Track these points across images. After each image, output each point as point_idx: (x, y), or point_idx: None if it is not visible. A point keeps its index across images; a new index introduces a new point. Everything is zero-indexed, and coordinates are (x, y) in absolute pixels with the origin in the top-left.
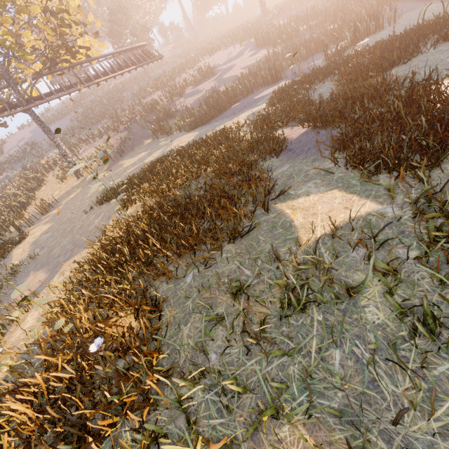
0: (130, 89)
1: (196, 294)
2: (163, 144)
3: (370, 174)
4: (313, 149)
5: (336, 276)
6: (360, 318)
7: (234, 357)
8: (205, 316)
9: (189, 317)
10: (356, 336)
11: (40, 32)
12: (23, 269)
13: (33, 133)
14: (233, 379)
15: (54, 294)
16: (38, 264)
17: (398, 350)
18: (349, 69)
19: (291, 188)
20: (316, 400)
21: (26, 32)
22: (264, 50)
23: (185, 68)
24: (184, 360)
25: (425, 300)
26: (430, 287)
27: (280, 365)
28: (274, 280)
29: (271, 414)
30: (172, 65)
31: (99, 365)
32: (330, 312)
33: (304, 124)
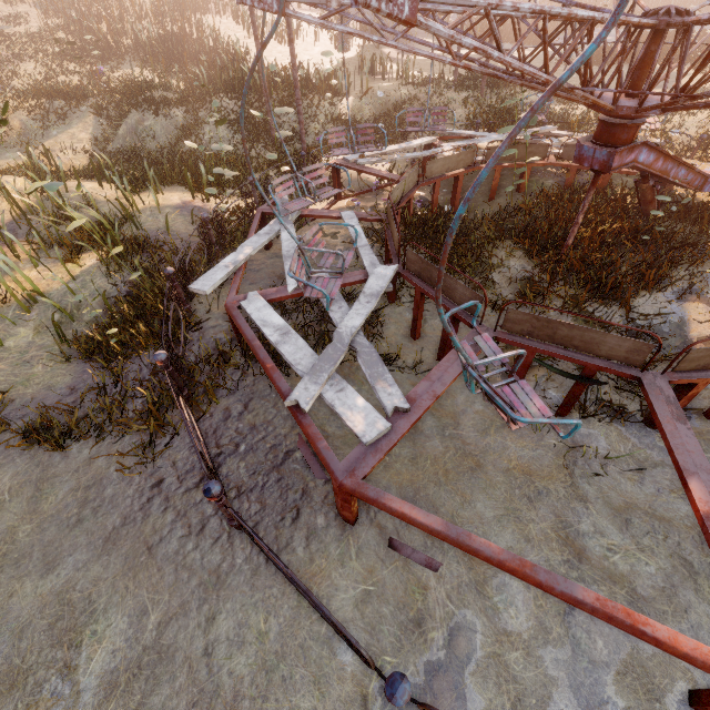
0: None
1: None
2: None
3: None
4: None
5: None
6: None
7: None
8: None
9: None
10: None
11: None
12: None
13: None
14: None
15: None
16: None
17: None
18: None
19: None
20: None
21: None
22: None
23: None
24: None
25: None
26: None
27: None
28: None
29: None
30: None
31: None
32: None
33: None
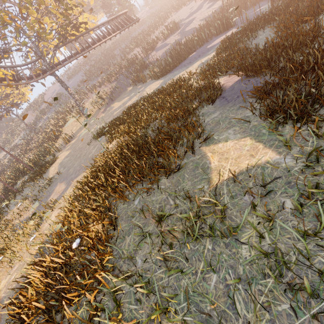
0: (119, 47)
1: (138, 214)
2: (139, 91)
3: (278, 124)
4: (240, 97)
5: (229, 214)
6: (237, 253)
7: (151, 265)
8: (140, 232)
9: (131, 231)
10: (230, 266)
11: (54, 17)
12: (54, 180)
13: (60, 86)
14: (144, 282)
15: (64, 202)
16: (62, 178)
17: (257, 284)
18: (288, 14)
19: (216, 133)
20: (193, 308)
21: (45, 18)
22: (219, 0)
23: (157, 25)
24: (123, 260)
25: (280, 252)
26: (297, 236)
27: (176, 277)
28: (181, 215)
29: (163, 311)
30: (148, 24)
31: (76, 257)
32: (218, 244)
33: (240, 72)
